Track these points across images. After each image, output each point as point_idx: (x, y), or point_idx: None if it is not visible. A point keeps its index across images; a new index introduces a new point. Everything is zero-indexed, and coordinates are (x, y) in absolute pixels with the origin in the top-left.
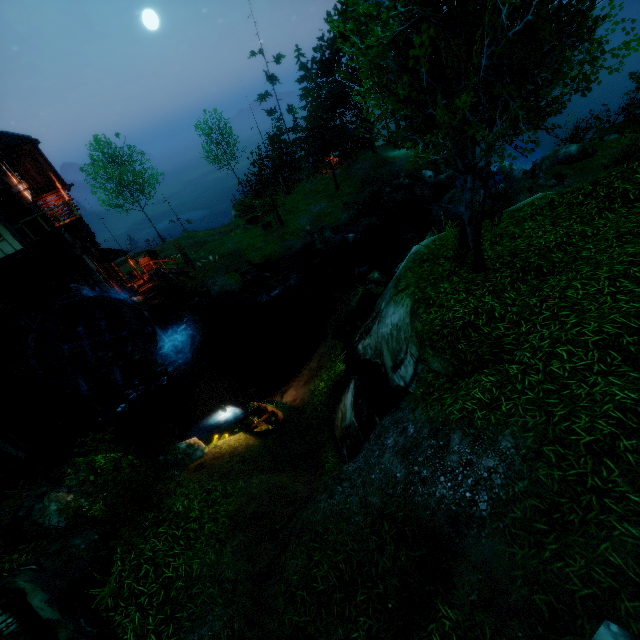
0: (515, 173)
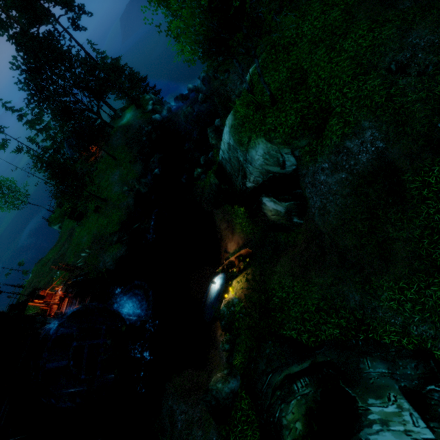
0: (199, 86)
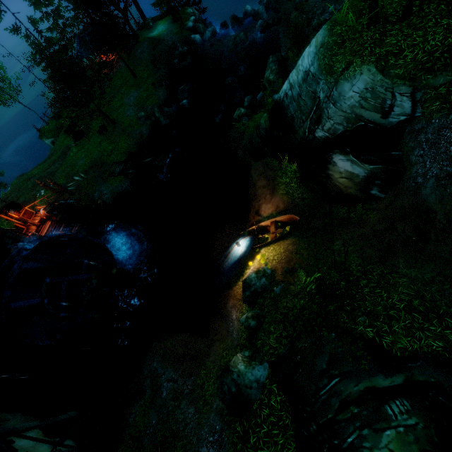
0: (260, 11)
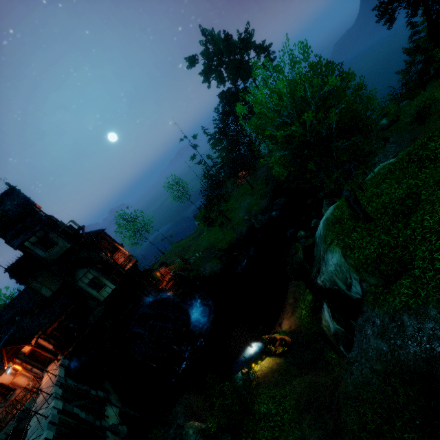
0: None
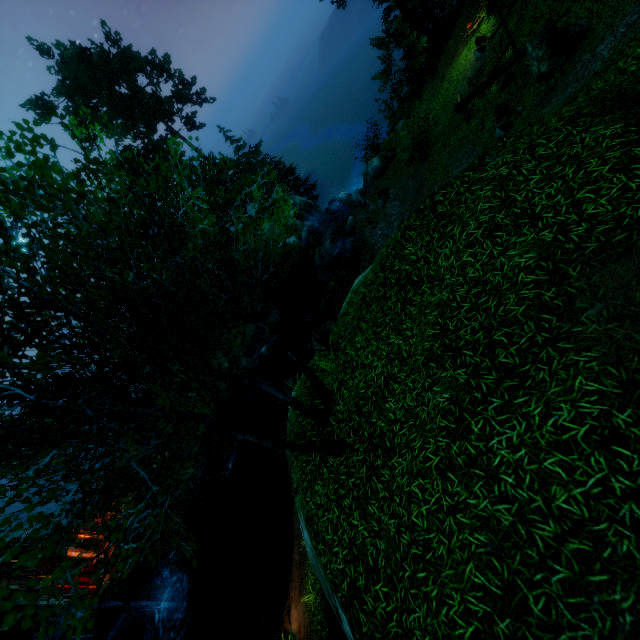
0: (354, 198)
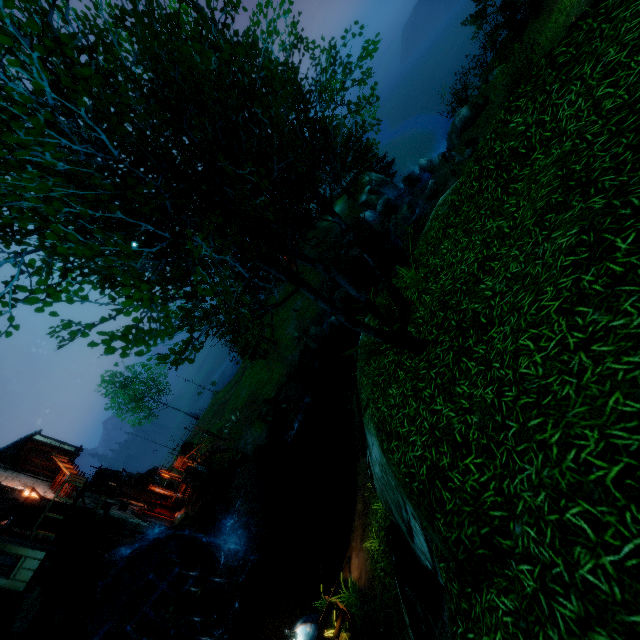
0: (436, 162)
